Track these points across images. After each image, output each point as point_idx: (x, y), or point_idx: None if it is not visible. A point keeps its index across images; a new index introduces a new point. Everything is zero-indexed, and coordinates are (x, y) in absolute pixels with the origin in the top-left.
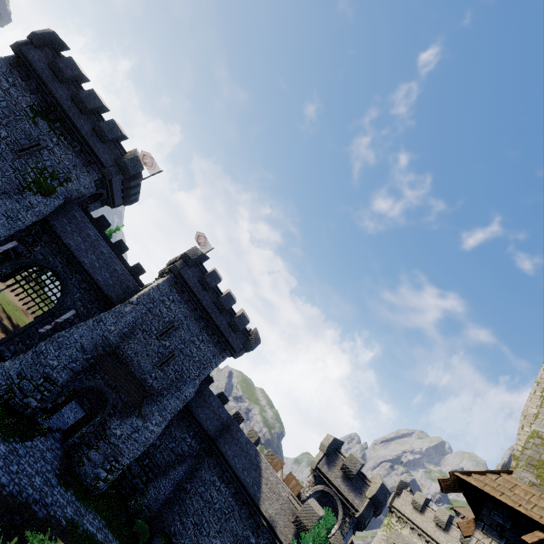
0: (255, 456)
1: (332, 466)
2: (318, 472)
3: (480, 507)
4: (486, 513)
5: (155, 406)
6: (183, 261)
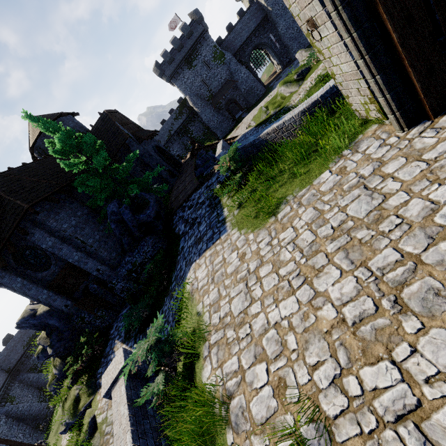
0: None
1: None
2: None
3: None
4: None
5: None
6: None
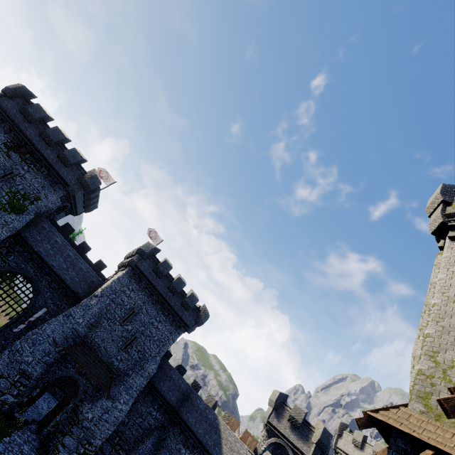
0: (214, 419)
1: (281, 418)
2: (269, 426)
3: (390, 437)
4: (393, 441)
5: (122, 386)
6: (138, 255)
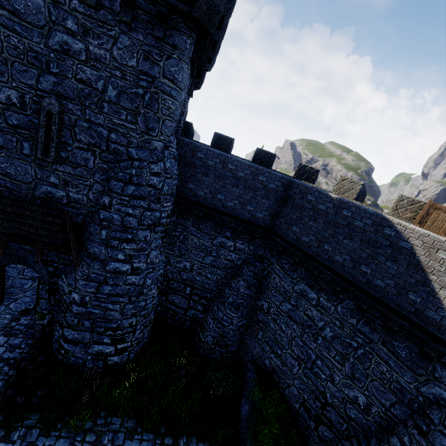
0: (380, 230)
1: None
2: None
3: None
4: None
5: (105, 231)
6: None
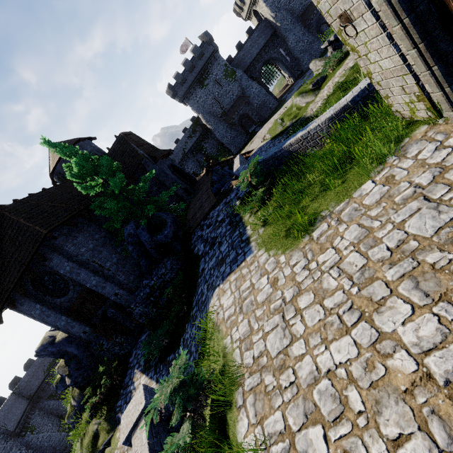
0: None
1: None
2: None
3: None
4: None
5: None
6: None
